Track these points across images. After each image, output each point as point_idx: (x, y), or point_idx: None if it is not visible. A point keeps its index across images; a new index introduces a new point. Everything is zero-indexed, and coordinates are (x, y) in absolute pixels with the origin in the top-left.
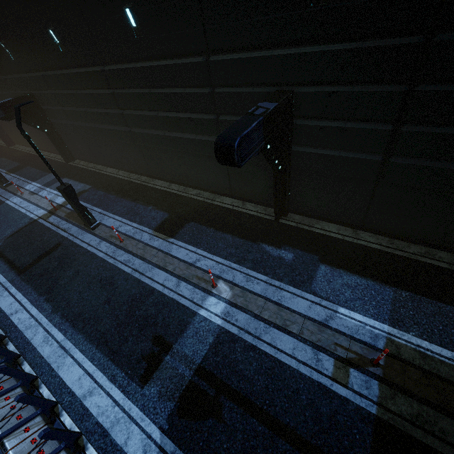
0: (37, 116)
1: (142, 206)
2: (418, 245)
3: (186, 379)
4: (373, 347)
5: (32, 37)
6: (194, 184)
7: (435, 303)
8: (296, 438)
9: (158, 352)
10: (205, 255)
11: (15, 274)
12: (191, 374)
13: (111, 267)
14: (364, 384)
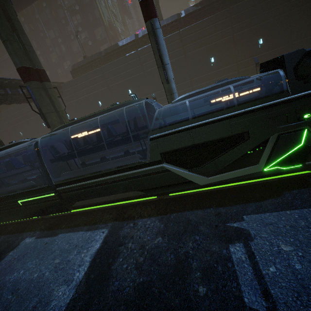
0: None
1: None
2: None
3: None
4: None
5: (194, 66)
6: None
7: None
8: None
9: None
10: None
11: None
12: None
13: None
14: None
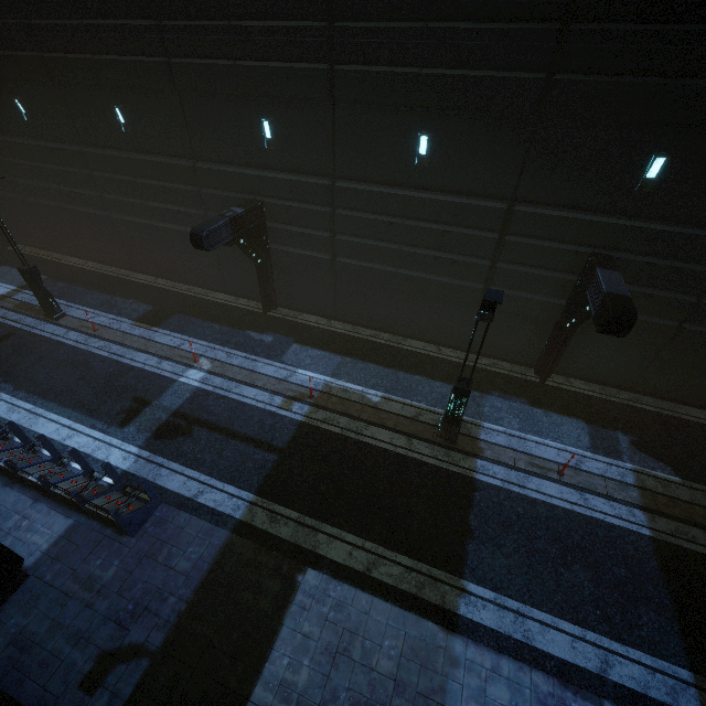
0: None
1: (120, 299)
2: (372, 330)
3: (164, 420)
4: (314, 390)
5: None
6: (185, 279)
7: (366, 363)
8: (245, 437)
9: (138, 407)
10: (190, 340)
11: None
12: (168, 416)
13: (83, 352)
14: (300, 408)
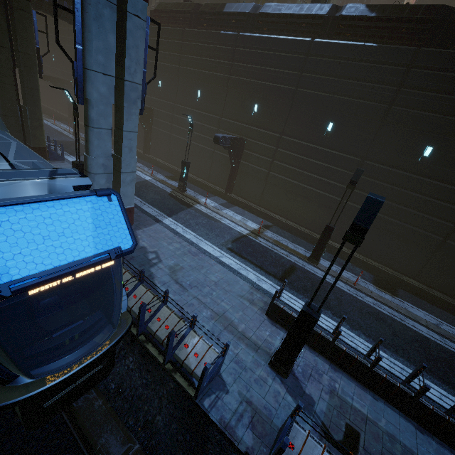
0: (238, 154)
1: (340, 259)
2: None
3: None
4: None
5: (299, 117)
6: (374, 257)
7: None
8: None
9: None
10: (441, 321)
11: (277, 280)
12: None
13: (366, 304)
14: None
